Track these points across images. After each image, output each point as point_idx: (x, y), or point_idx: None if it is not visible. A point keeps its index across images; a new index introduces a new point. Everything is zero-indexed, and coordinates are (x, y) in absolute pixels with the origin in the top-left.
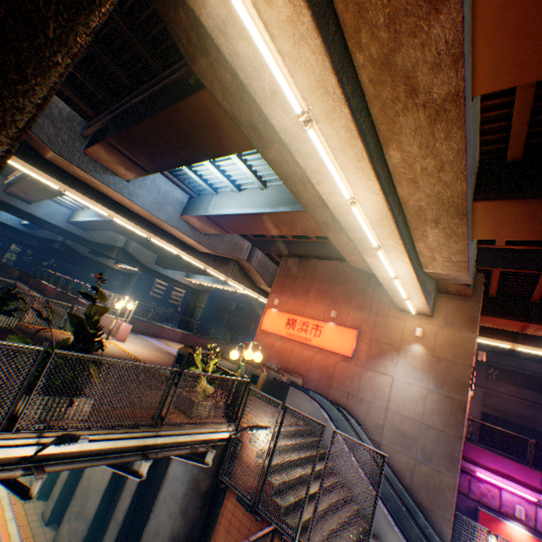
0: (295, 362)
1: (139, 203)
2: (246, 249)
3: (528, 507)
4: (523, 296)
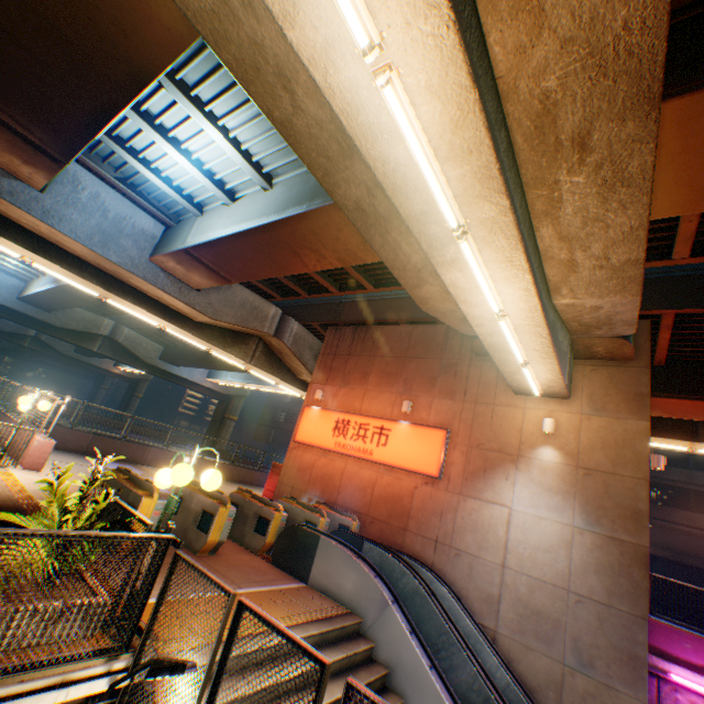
0: (349, 490)
1: (65, 230)
2: (273, 317)
3: None
4: None
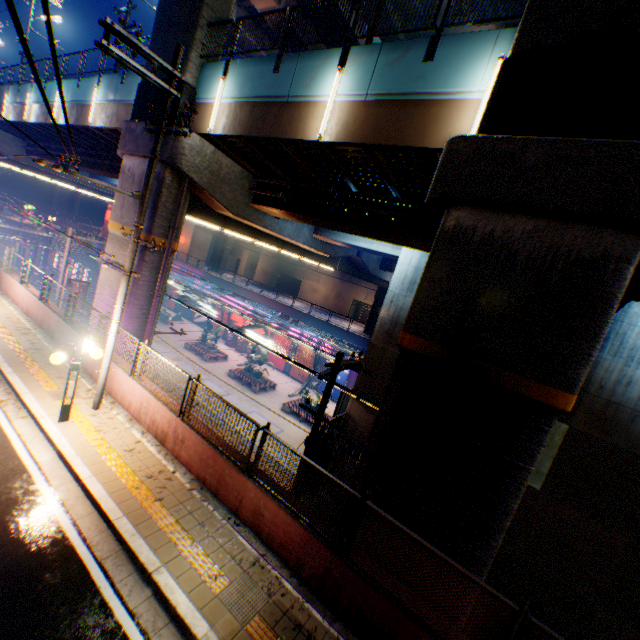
0: None
1: None
2: None
3: None
4: None
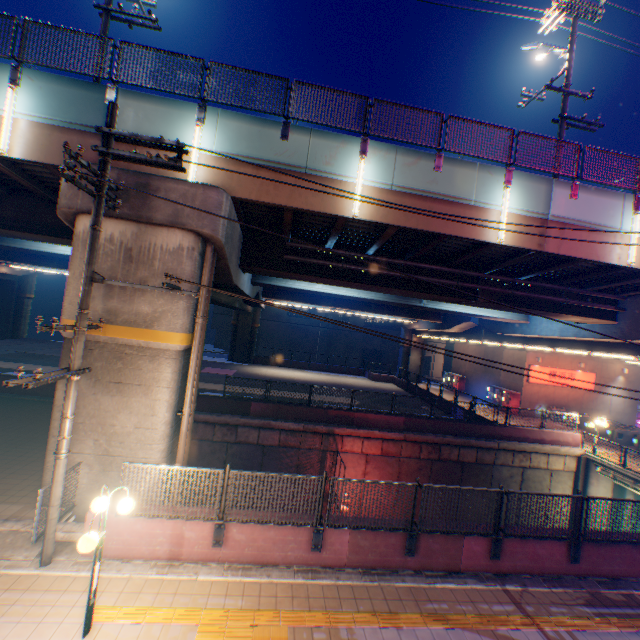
0: (557, 399)
1: None
2: None
3: None
4: None
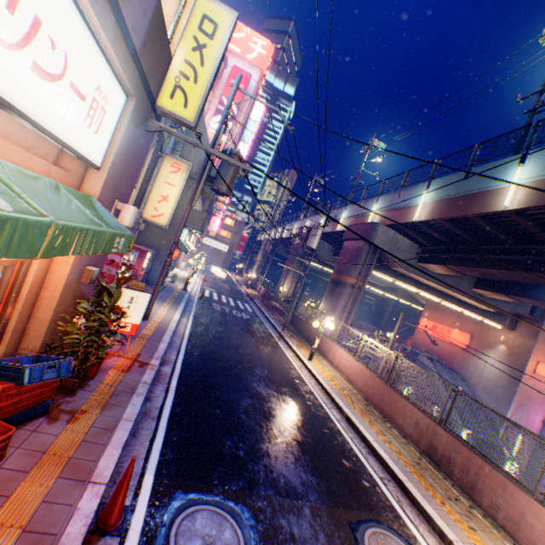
0: (434, 348)
1: None
2: None
3: None
4: None
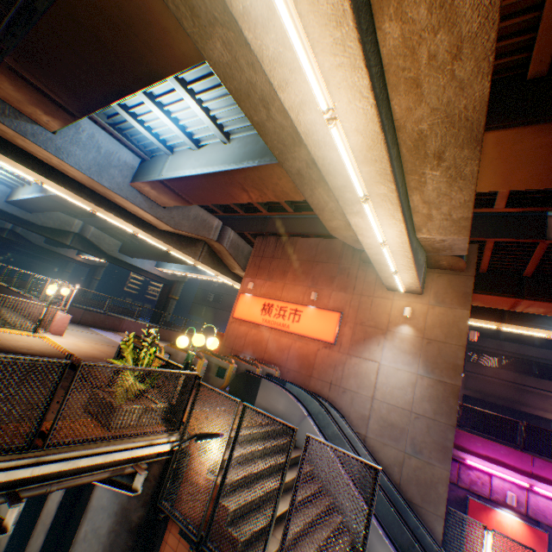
0: (272, 351)
1: (72, 163)
2: (216, 228)
3: (519, 493)
4: (515, 271)
